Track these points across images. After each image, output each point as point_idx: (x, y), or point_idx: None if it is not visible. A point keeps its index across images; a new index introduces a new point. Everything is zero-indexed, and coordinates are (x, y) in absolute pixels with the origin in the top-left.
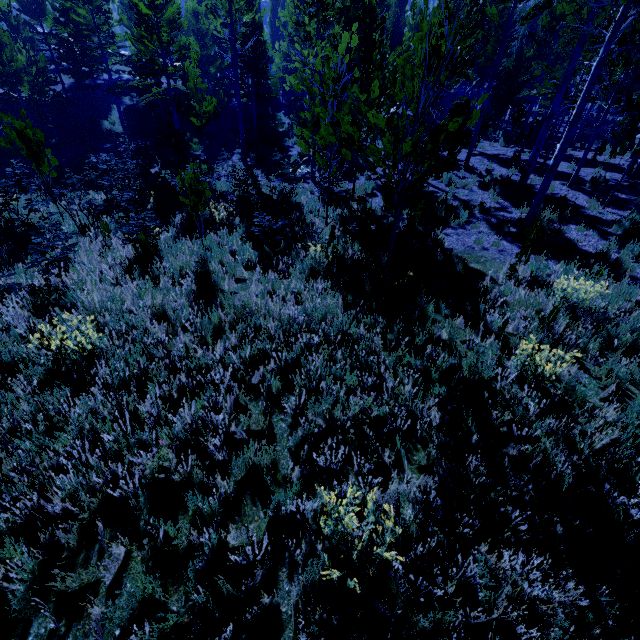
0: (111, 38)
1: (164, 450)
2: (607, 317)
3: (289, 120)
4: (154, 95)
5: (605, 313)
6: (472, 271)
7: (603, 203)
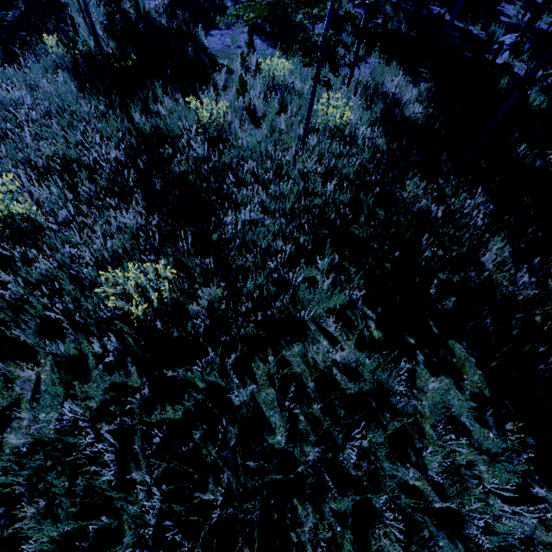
0: None
1: None
2: (295, 91)
3: None
4: None
5: (294, 88)
6: (218, 66)
7: (357, 4)
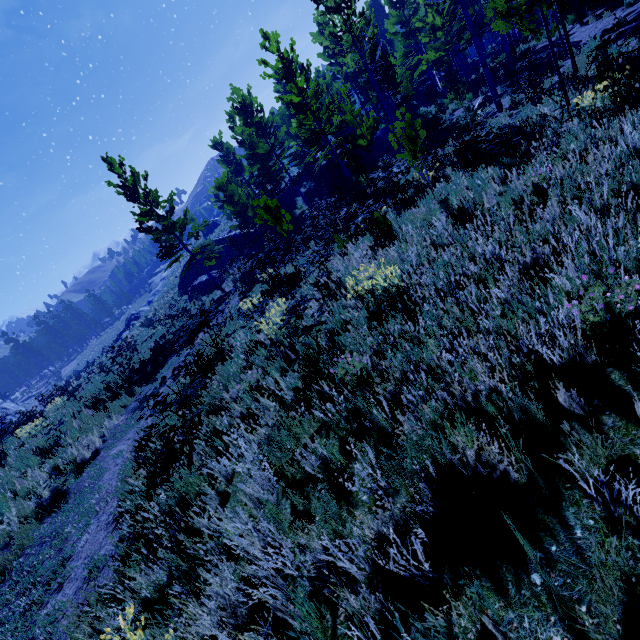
0: (281, 147)
1: (595, 289)
2: None
3: (432, 107)
4: (317, 174)
5: None
6: None
7: None
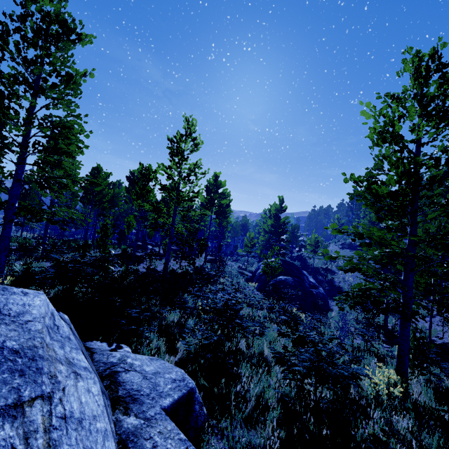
0: None
1: None
2: None
3: None
4: None
5: None
6: None
7: None
